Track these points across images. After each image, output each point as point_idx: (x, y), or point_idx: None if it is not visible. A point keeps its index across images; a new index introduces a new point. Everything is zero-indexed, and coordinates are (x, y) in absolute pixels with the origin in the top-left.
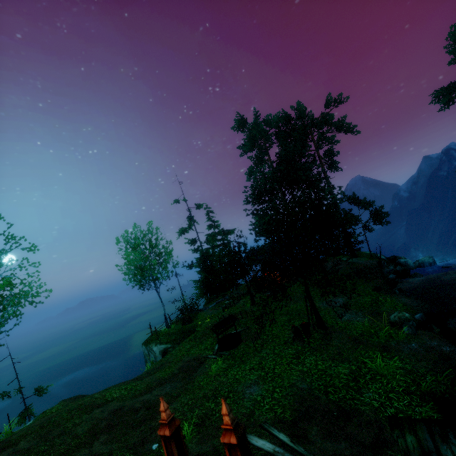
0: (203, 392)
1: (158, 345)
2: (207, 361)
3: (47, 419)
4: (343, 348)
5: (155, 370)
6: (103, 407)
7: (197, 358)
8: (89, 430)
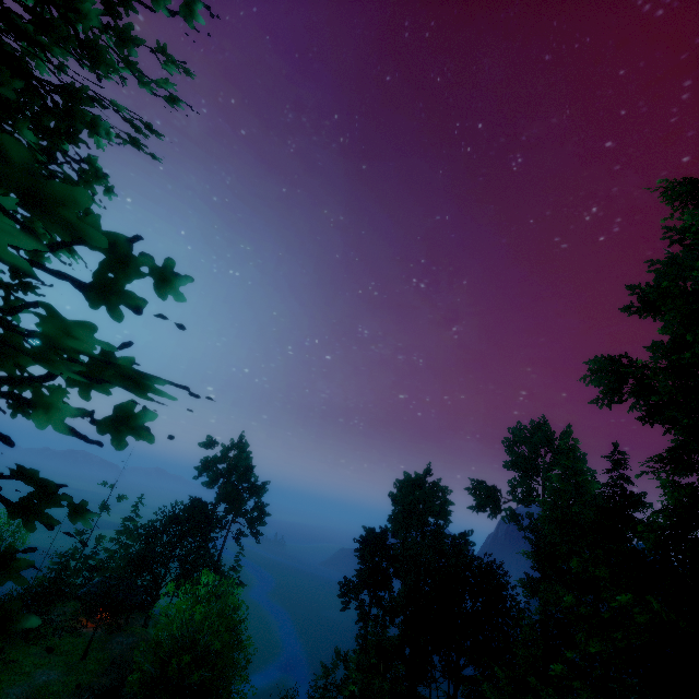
0: None
1: None
2: None
3: None
4: None
5: None
6: None
7: None
8: None
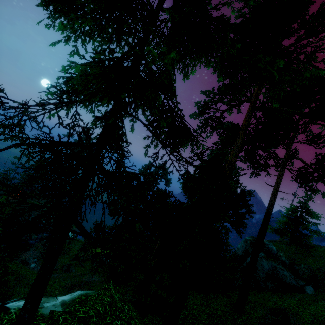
0: None
1: None
2: None
3: None
4: None
5: None
6: None
7: None
8: None
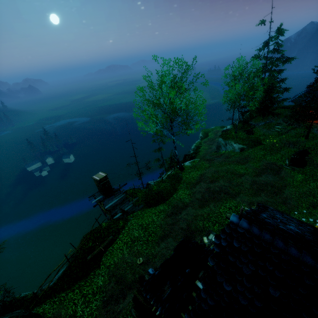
0: (302, 190)
1: (237, 144)
2: (284, 169)
3: (215, 172)
4: None
5: (245, 160)
6: (244, 177)
7: (274, 164)
8: (251, 188)
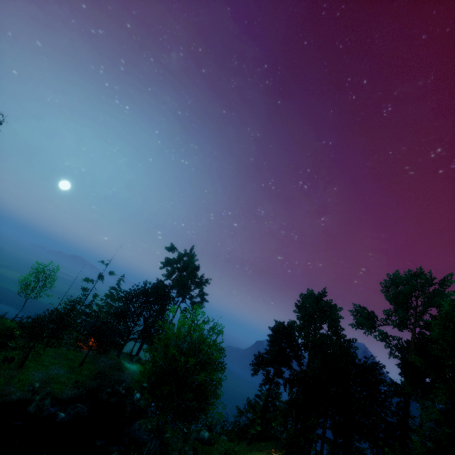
0: None
1: None
2: None
3: None
4: (3, 373)
5: None
6: None
7: None
8: None
